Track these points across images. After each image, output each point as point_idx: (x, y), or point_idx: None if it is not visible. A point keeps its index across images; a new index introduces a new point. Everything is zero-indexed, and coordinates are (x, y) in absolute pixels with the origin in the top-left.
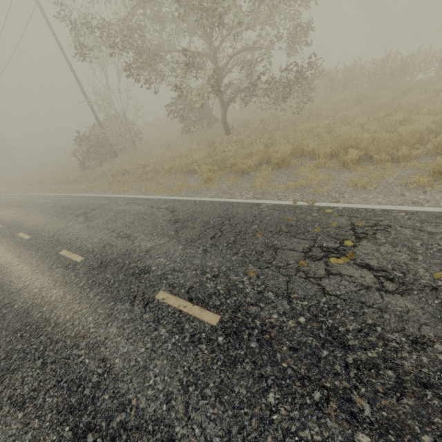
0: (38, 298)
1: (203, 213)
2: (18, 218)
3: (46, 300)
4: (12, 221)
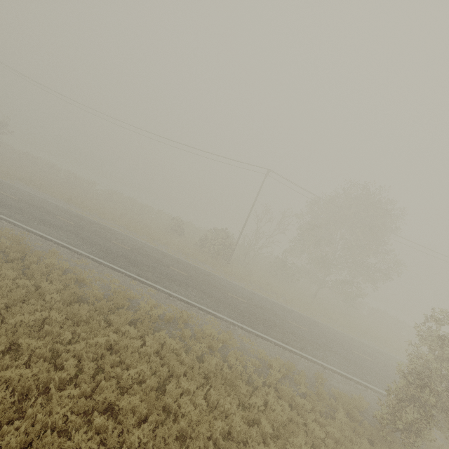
0: (384, 373)
1: (383, 353)
2: (250, 299)
3: (389, 375)
4: (249, 300)
